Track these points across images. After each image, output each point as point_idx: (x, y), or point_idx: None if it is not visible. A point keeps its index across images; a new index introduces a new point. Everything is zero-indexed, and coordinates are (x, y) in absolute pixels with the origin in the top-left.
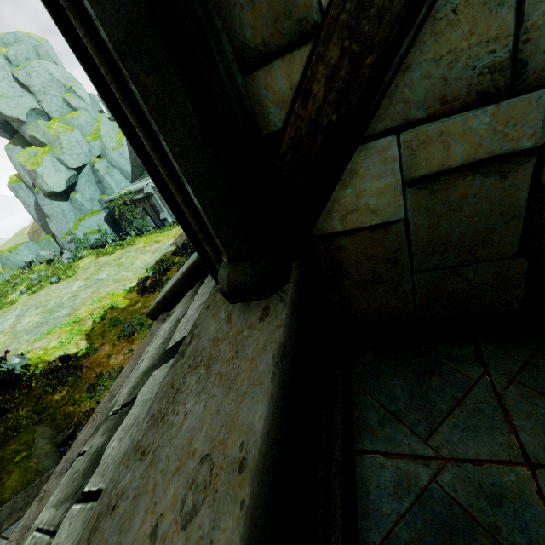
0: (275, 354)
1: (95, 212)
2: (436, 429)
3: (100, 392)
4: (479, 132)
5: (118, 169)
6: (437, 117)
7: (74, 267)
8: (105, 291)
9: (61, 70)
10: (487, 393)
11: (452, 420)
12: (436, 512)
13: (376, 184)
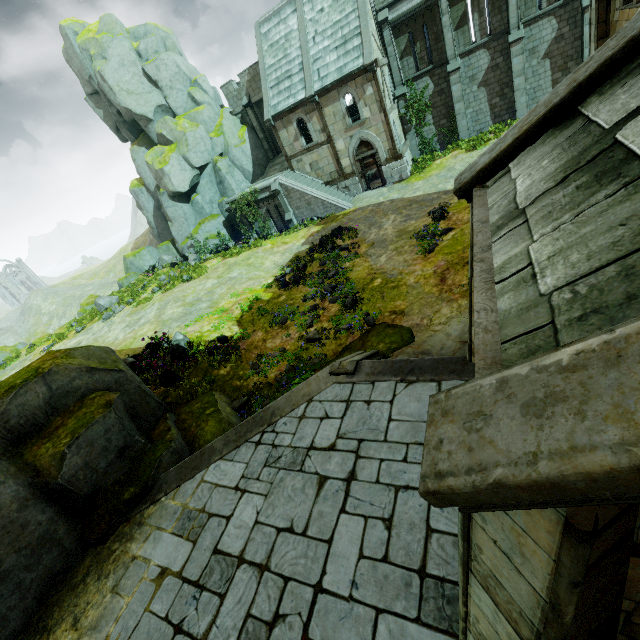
0: None
1: (215, 216)
2: None
3: (267, 368)
4: None
5: (239, 169)
6: None
7: (204, 267)
8: (241, 287)
9: (186, 62)
10: None
11: None
12: None
13: None
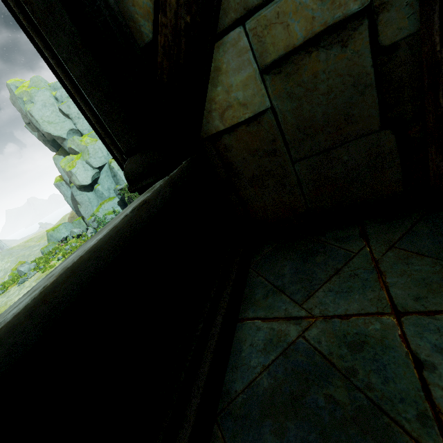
0: (135, 206)
1: (111, 198)
2: (312, 295)
3: None
4: (309, 5)
5: None
6: (270, 0)
7: None
8: None
9: None
10: (365, 261)
11: (328, 285)
12: (298, 361)
13: (239, 77)
